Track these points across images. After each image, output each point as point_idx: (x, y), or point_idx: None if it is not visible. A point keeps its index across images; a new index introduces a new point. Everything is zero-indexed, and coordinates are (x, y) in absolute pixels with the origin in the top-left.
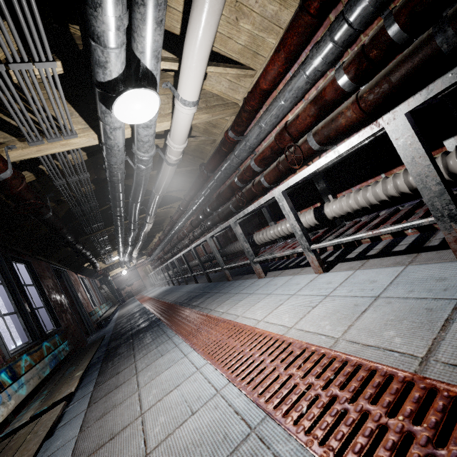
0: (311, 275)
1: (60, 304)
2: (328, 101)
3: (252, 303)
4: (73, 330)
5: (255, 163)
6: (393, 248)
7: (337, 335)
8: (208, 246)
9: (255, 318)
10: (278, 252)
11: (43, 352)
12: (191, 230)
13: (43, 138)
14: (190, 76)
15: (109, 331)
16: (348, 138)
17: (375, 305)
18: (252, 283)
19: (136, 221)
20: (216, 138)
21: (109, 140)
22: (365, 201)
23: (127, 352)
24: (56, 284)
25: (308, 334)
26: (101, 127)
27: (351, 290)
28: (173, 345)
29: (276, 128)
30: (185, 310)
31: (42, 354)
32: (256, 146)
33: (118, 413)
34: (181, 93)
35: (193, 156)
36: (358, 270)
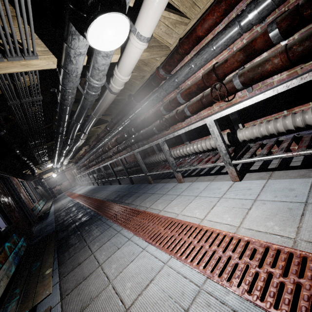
0: (228, 182)
1: (8, 205)
2: (256, 50)
3: (185, 203)
4: (21, 225)
5: (181, 97)
6: (290, 164)
7: (292, 236)
8: (128, 157)
9: (197, 217)
10: (199, 164)
11: (6, 252)
12: (115, 146)
13: (1, 55)
14: (152, 11)
15: (52, 223)
16: (261, 82)
17: (310, 209)
18: (174, 186)
19: (74, 137)
20: (145, 74)
21: (70, 65)
22: (275, 129)
23: (80, 243)
24: (2, 189)
25: (261, 233)
26: (65, 51)
27: (276, 196)
28: (125, 238)
29: (200, 70)
30: (120, 206)
31: (6, 254)
32: (182, 83)
33: (99, 307)
34: (139, 28)
35: (124, 88)
36: (270, 180)
